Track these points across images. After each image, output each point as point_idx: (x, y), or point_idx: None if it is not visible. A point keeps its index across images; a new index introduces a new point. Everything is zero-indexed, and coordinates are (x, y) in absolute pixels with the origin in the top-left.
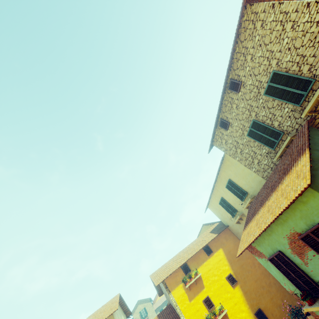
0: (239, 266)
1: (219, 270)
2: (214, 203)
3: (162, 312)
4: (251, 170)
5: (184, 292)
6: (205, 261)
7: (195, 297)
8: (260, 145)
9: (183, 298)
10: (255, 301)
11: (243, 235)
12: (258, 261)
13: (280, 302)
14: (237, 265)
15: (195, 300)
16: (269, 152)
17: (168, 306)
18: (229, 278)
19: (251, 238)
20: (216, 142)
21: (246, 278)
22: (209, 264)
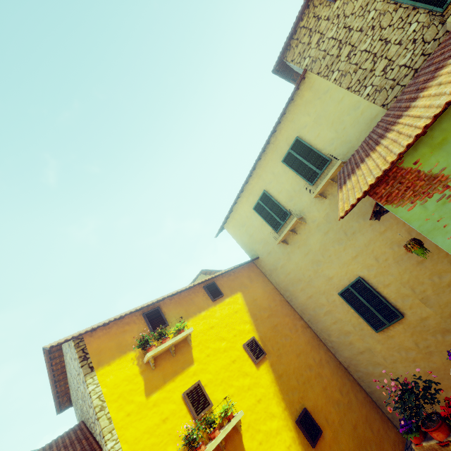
0: (270, 327)
1: (232, 330)
2: (242, 211)
3: (49, 445)
4: (360, 95)
5: (137, 373)
6: (205, 310)
7: (165, 385)
8: (409, 15)
9: (129, 387)
10: (297, 394)
11: (349, 184)
12: (405, 219)
13: (339, 396)
14: (266, 325)
15: (162, 392)
16: (427, 26)
17: (73, 428)
18: (251, 347)
19: (442, 100)
20: (294, 50)
21: (283, 349)
22: (212, 317)
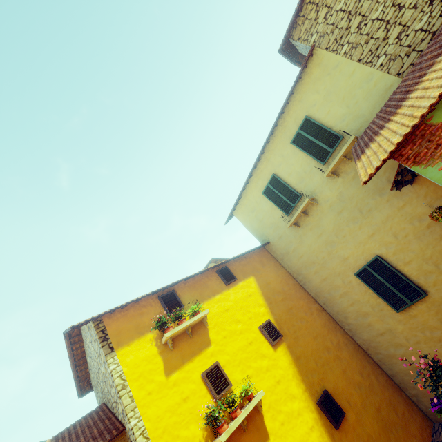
0: (285, 310)
1: (247, 312)
2: (251, 197)
3: (73, 426)
4: (372, 66)
5: (156, 353)
6: (219, 293)
7: (184, 365)
8: None
9: (148, 367)
10: (316, 376)
11: (369, 152)
12: (436, 180)
13: (359, 378)
14: (281, 308)
15: (182, 372)
16: None
17: (95, 409)
18: (267, 329)
19: None
20: (300, 27)
21: (299, 331)
22: (227, 300)
